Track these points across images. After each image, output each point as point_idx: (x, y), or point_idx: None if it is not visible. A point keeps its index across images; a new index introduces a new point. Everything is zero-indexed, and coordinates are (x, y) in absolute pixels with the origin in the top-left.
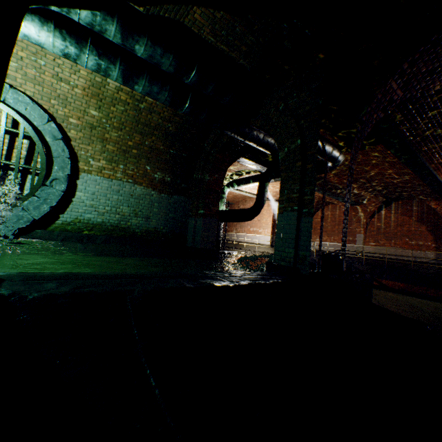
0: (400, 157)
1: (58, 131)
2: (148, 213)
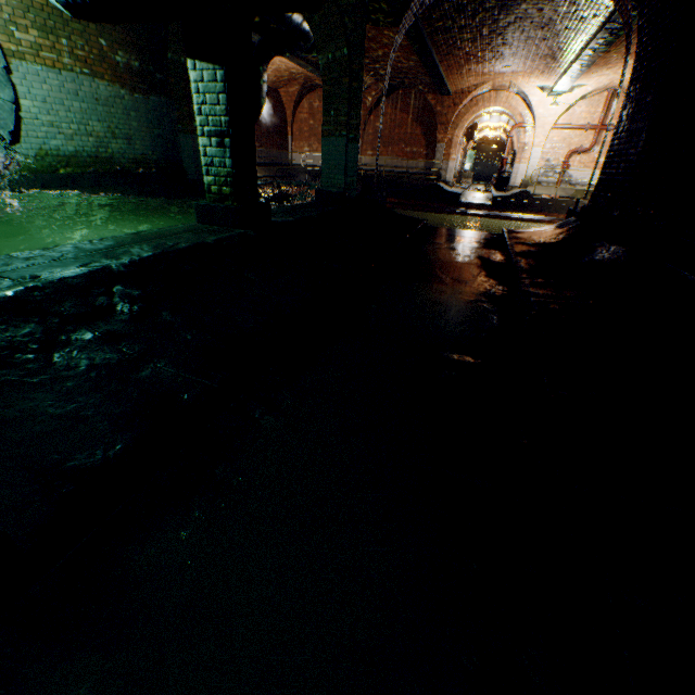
0: (415, 47)
1: None
2: (127, 130)
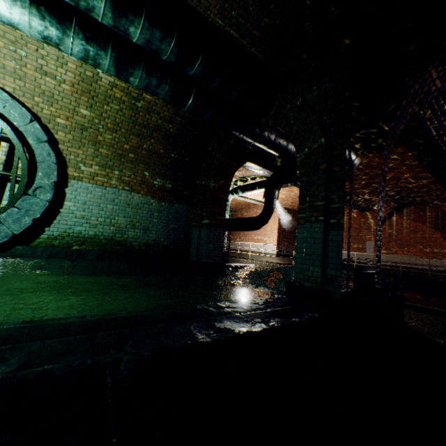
0: (422, 159)
1: (43, 132)
2: (146, 223)
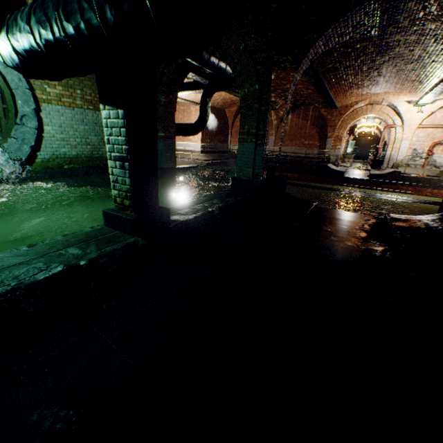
0: (311, 81)
1: None
2: None
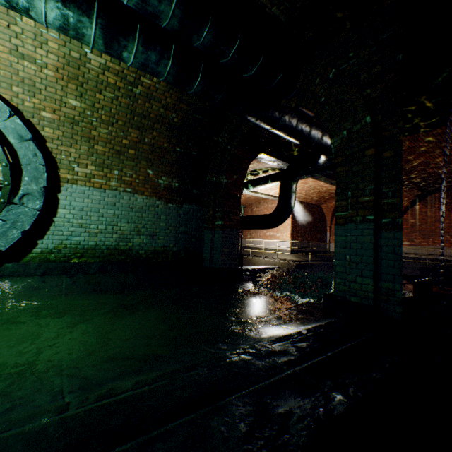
0: None
1: (25, 129)
2: (153, 228)
